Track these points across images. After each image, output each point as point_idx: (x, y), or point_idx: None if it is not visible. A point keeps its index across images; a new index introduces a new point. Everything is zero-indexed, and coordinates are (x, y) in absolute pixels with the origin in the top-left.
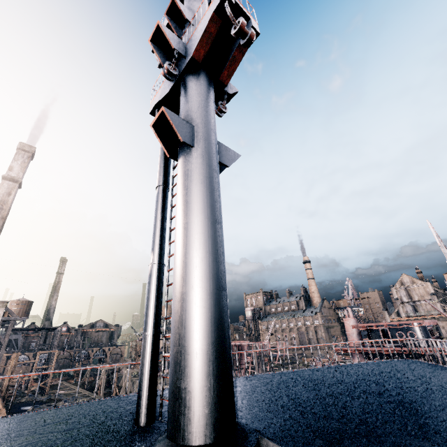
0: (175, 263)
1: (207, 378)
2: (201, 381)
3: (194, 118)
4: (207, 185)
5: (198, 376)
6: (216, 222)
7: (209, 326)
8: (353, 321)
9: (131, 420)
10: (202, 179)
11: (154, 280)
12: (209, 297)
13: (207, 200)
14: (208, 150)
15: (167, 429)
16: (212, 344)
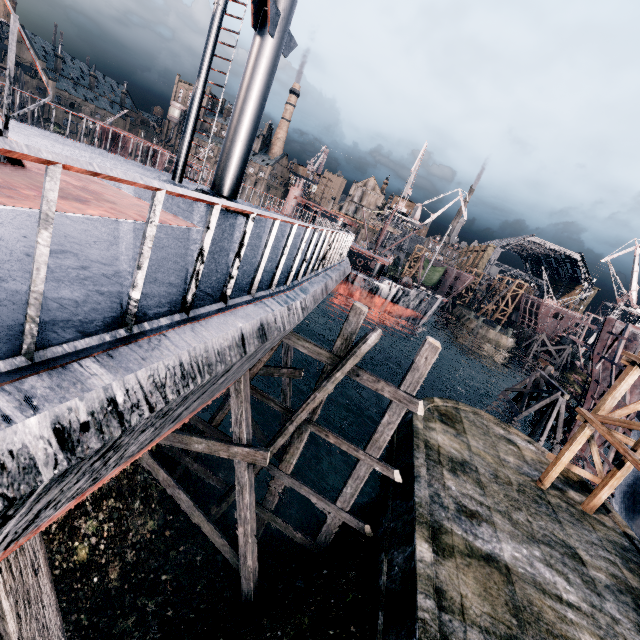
0: (235, 121)
1: (236, 180)
2: (234, 180)
3: (284, 3)
4: (269, 80)
5: (233, 177)
6: (263, 109)
7: (243, 162)
8: (299, 193)
9: (157, 176)
10: (268, 74)
11: (198, 103)
12: (247, 150)
13: (265, 92)
14: (280, 47)
15: (214, 189)
16: (242, 169)
